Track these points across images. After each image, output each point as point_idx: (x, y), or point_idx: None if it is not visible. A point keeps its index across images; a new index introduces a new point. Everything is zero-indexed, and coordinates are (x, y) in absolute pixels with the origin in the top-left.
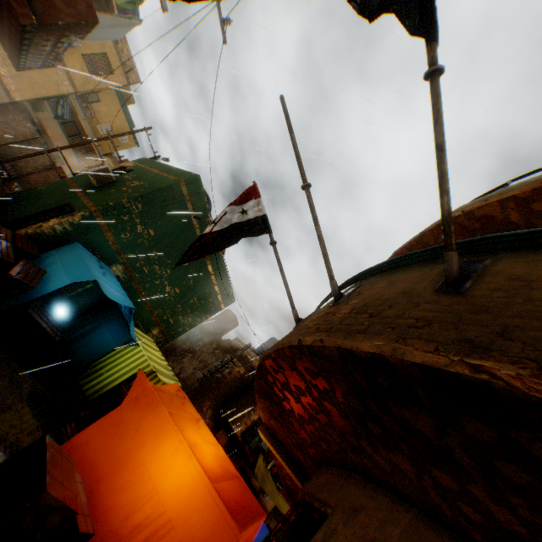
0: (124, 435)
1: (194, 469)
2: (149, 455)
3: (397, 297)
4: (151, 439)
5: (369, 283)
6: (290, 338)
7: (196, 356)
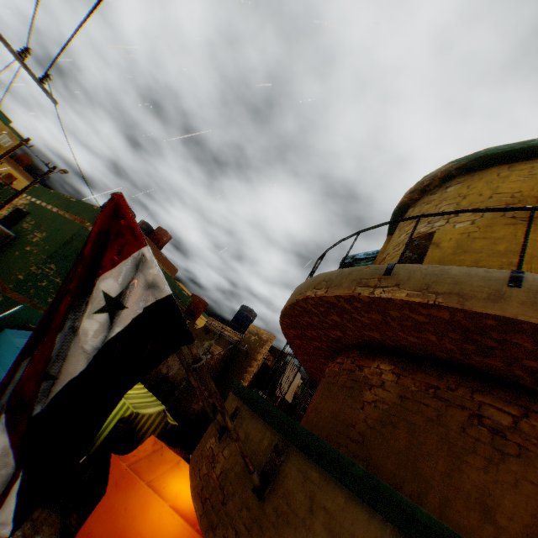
0: (117, 516)
1: (178, 523)
2: (141, 524)
3: (240, 477)
4: (139, 512)
5: (241, 415)
6: (192, 479)
7: None
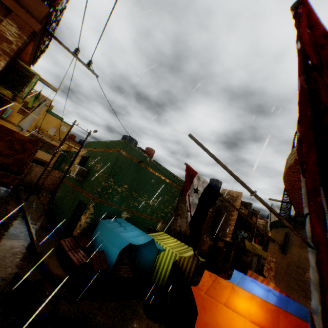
0: None
1: None
2: None
3: None
4: (228, 326)
5: None
6: None
7: (182, 216)
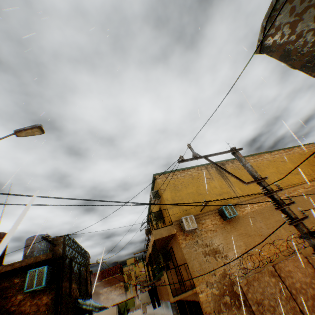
0: None
1: None
2: None
3: None
4: None
5: None
6: None
7: None
